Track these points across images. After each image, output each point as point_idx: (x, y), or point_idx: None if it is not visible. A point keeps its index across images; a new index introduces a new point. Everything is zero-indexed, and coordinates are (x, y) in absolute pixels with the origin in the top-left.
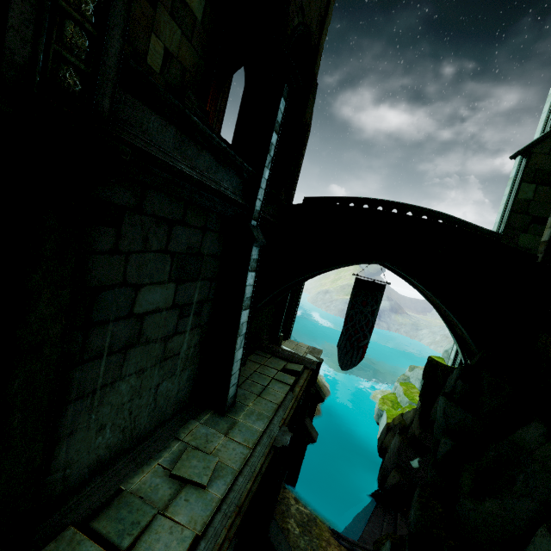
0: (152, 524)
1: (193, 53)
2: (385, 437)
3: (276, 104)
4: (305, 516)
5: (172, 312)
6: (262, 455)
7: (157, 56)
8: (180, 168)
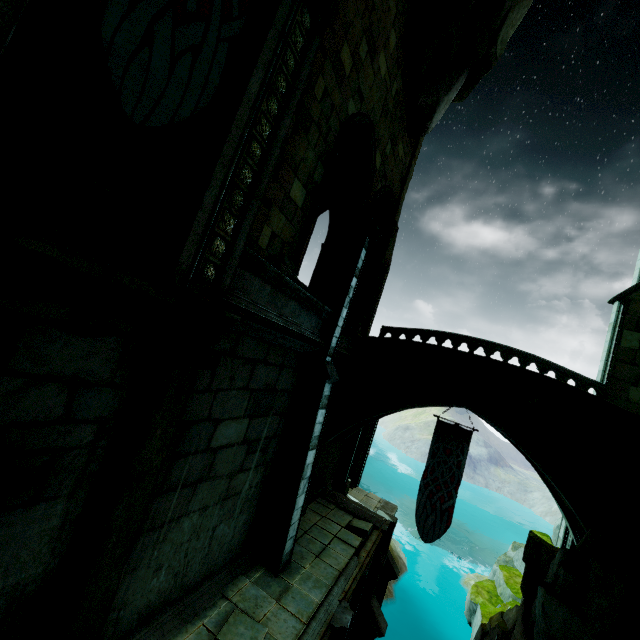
0: None
1: (292, 230)
2: None
3: (358, 254)
4: None
5: (242, 448)
6: (317, 633)
7: (265, 238)
8: (270, 318)
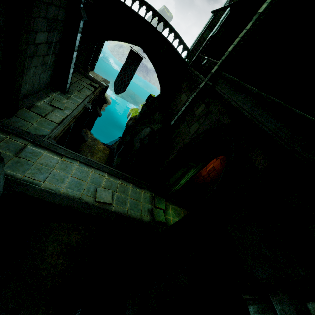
0: (49, 113)
1: None
2: (128, 122)
3: None
4: (93, 138)
5: (46, 45)
6: (81, 108)
7: None
8: None
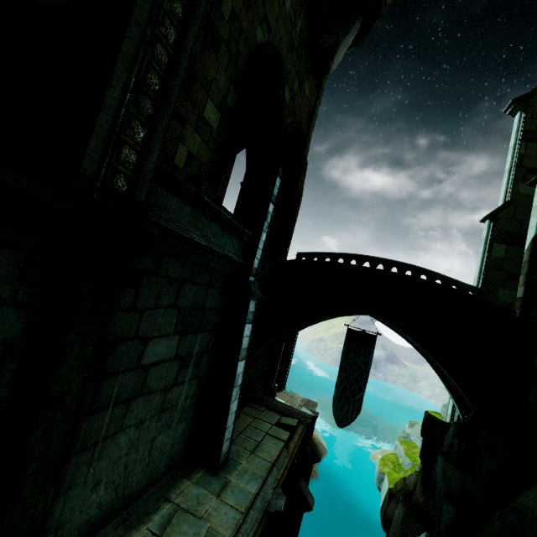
0: None
1: (209, 152)
2: (388, 506)
3: (273, 182)
4: None
5: (174, 363)
6: (255, 520)
7: (182, 157)
8: (192, 238)
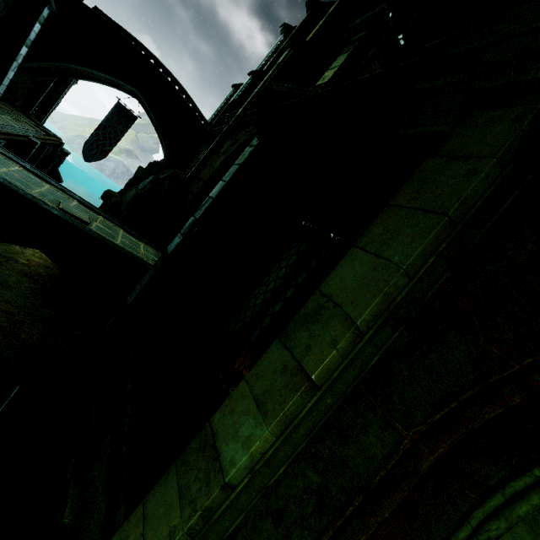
0: None
1: None
2: None
3: None
4: None
5: None
6: (21, 133)
7: None
8: None
